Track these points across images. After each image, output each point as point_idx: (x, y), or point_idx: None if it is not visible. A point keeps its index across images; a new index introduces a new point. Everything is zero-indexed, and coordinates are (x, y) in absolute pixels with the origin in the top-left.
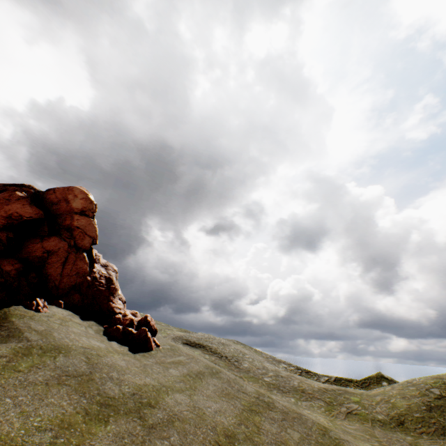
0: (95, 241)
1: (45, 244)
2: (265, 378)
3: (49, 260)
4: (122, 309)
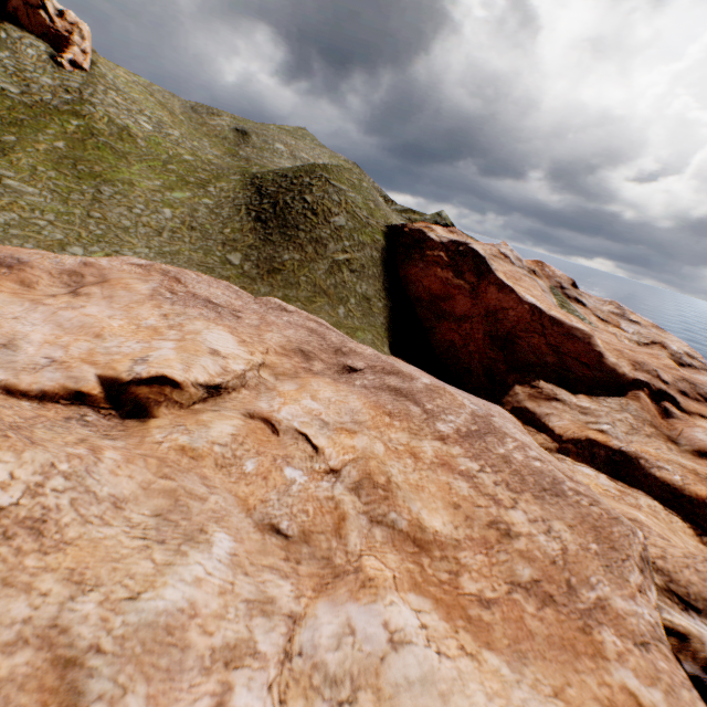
0: (43, 1)
1: (13, 4)
2: (242, 153)
3: (19, 15)
4: (74, 55)
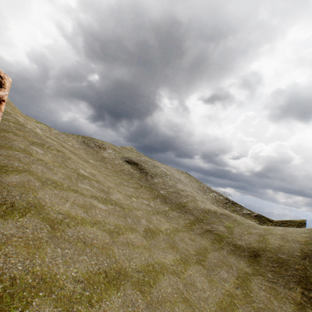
0: None
1: None
2: (161, 191)
3: None
4: None
